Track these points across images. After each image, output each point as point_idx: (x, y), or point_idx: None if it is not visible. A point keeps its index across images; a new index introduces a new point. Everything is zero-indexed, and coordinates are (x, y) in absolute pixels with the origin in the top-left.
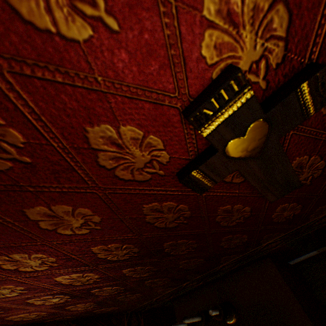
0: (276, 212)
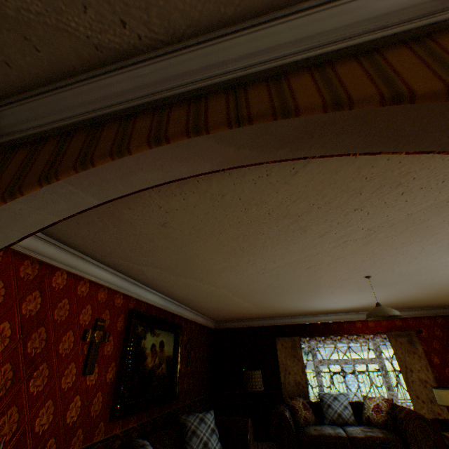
0: (75, 400)
